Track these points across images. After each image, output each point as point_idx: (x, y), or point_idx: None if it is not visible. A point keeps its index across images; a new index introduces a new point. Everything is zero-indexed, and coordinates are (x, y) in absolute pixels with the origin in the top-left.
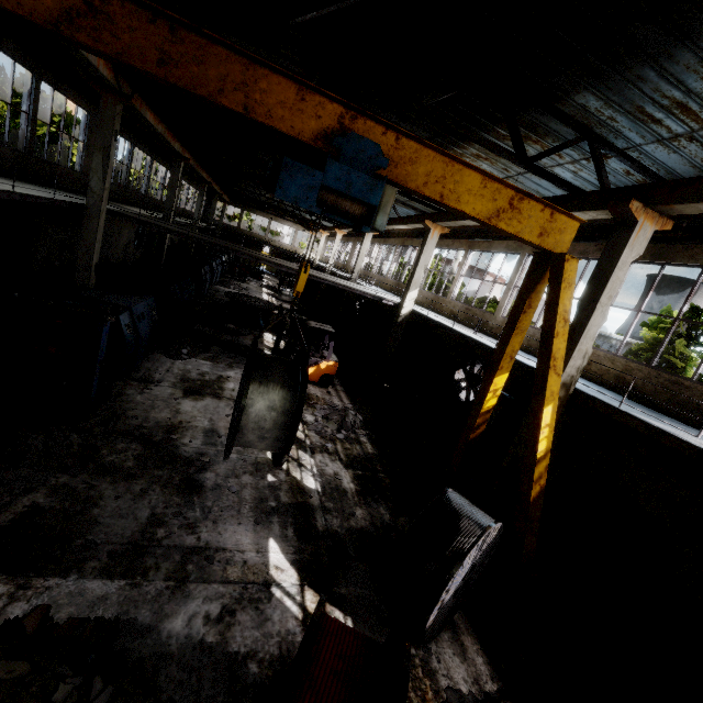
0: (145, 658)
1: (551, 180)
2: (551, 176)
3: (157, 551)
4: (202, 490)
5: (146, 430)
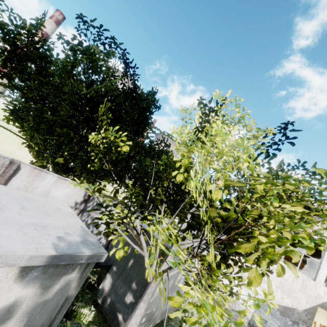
0: None
1: None
2: None
3: None
4: None
5: None
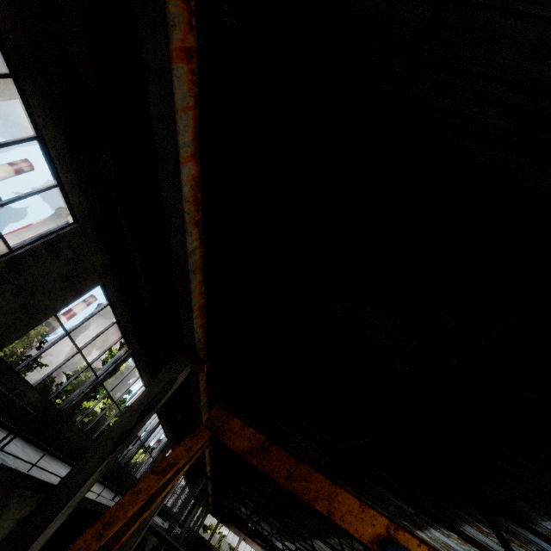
0: None
1: None
2: None
3: None
4: None
5: None
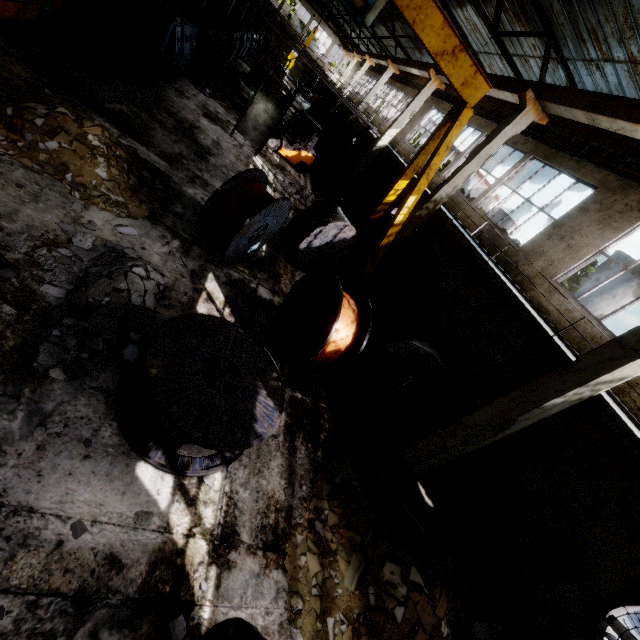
0: (176, 190)
1: (507, 59)
2: (508, 55)
3: (182, 166)
4: (207, 162)
5: (179, 117)
